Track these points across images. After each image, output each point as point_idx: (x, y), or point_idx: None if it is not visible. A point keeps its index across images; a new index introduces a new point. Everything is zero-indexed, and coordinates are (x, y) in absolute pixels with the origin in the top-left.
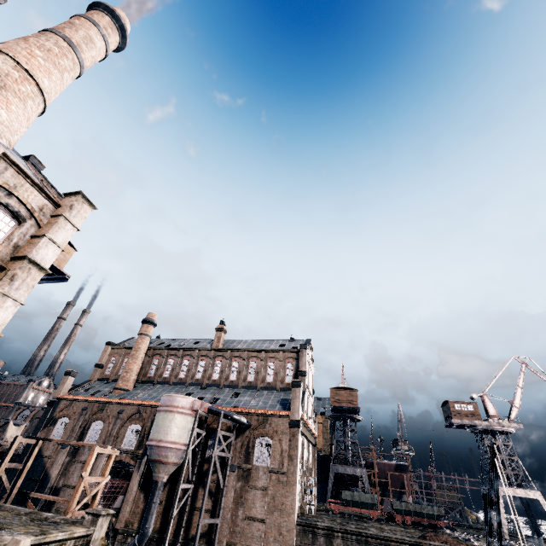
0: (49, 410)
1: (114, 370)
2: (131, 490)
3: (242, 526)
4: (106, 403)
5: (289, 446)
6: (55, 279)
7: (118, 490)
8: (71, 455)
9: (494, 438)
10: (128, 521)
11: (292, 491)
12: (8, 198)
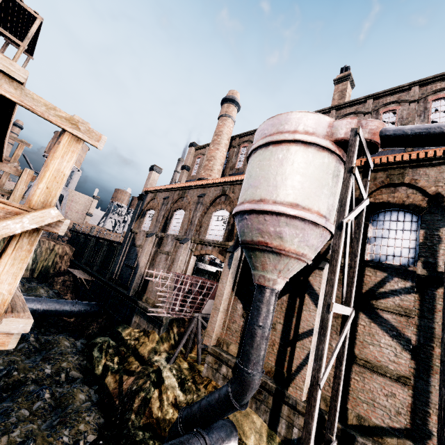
0: (139, 204)
1: (199, 170)
2: (221, 295)
3: None
4: (185, 188)
5: None
6: None
7: (208, 292)
8: (156, 245)
9: None
10: (221, 339)
11: None
12: None
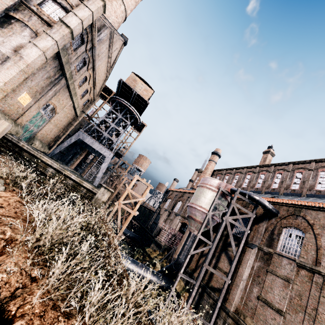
0: (165, 195)
1: None
2: (184, 239)
3: (255, 304)
4: (184, 192)
5: None
6: (145, 107)
7: None
8: (168, 215)
9: None
10: None
11: None
12: (62, 1)
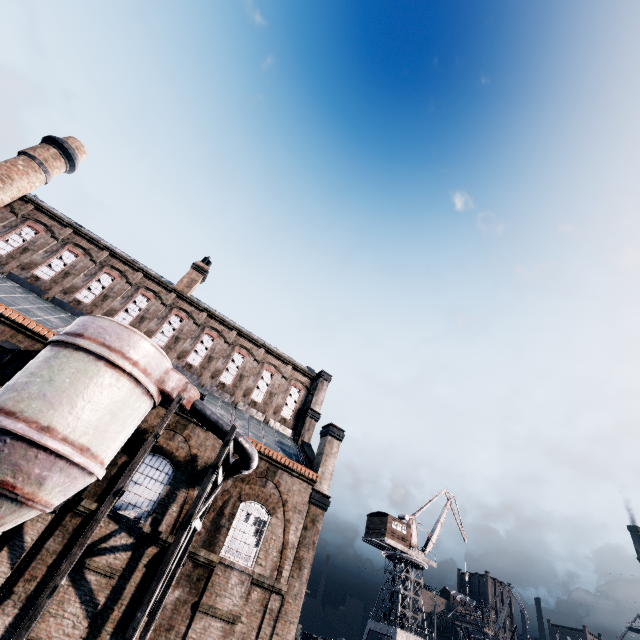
0: None
1: None
2: None
3: None
4: None
5: (302, 539)
6: None
7: None
8: None
9: (407, 569)
10: None
11: (286, 636)
12: None
